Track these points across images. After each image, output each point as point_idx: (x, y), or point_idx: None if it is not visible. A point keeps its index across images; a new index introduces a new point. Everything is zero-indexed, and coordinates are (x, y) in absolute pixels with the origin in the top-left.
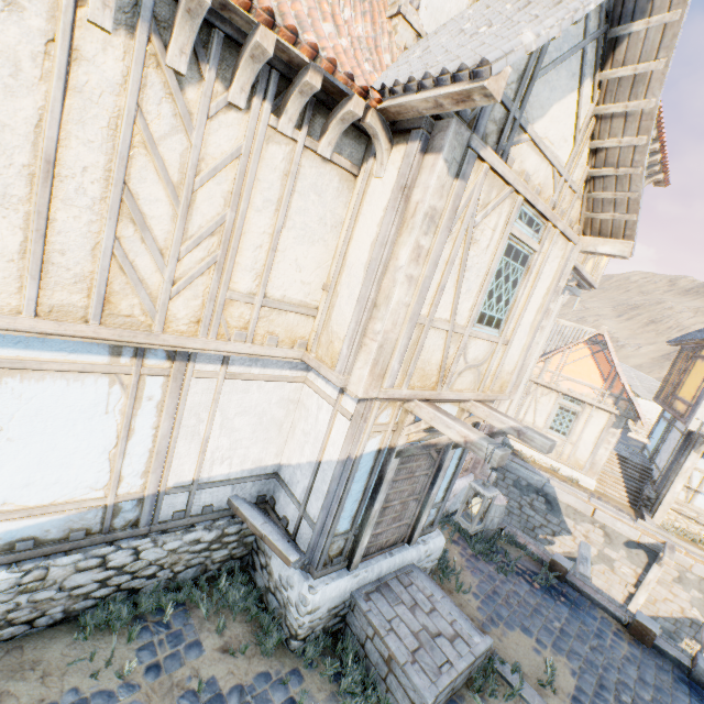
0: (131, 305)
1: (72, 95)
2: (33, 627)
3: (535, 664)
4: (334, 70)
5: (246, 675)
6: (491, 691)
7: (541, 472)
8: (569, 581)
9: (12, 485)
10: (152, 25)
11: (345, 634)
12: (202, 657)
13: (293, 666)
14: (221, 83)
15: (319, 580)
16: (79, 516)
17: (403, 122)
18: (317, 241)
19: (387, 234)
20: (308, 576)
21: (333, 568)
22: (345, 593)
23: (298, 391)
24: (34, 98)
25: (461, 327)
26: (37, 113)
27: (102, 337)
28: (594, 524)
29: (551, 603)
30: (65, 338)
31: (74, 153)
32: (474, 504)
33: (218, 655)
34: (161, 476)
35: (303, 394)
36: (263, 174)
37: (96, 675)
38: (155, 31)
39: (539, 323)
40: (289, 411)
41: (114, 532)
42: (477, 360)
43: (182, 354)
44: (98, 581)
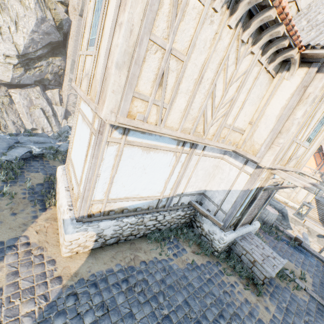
0: (200, 128)
1: (213, 52)
2: (135, 237)
3: (296, 272)
4: (296, 39)
5: (203, 261)
6: (284, 278)
7: (281, 203)
8: (302, 246)
9: (141, 189)
10: (242, 24)
11: (230, 253)
12: (187, 253)
13: (216, 260)
14: (250, 44)
15: (226, 232)
16: (152, 201)
17: (307, 58)
18: (253, 104)
19: (293, 105)
20: (222, 231)
21: (230, 229)
22: (233, 238)
23: (218, 162)
24: (205, 55)
25: (301, 142)
26: (204, 60)
27: (192, 139)
28: (303, 226)
29: (297, 253)
30: (181, 139)
31: (207, 74)
32: (304, 210)
33: (192, 253)
34: (175, 190)
35: (220, 163)
36: (249, 78)
37: (160, 254)
38: (242, 26)
39: (321, 141)
40: (214, 170)
41: (159, 208)
42: (299, 155)
43: (194, 146)
44: (153, 224)
